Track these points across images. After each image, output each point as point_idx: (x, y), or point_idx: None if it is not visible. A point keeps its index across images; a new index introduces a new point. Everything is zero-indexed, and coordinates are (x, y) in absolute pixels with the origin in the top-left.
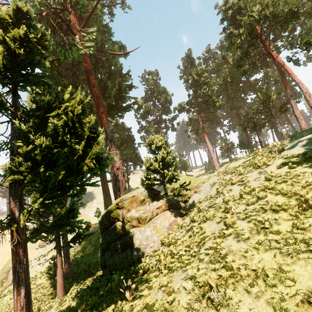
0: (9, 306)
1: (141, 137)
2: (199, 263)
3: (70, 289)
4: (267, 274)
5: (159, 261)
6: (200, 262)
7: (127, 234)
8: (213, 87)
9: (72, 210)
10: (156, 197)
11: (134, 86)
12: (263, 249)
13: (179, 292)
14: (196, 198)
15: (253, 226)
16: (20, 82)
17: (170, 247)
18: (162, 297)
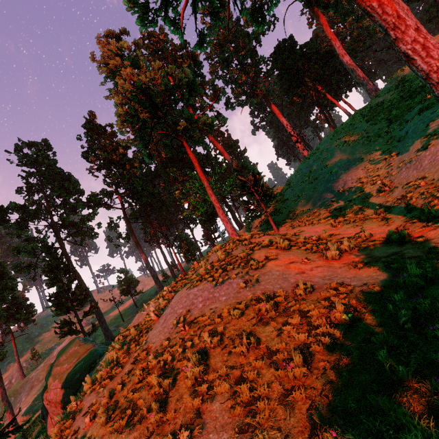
0: None
1: (14, 266)
2: None
3: None
4: None
5: None
6: None
7: None
8: (134, 170)
9: None
10: None
11: None
12: None
13: None
14: None
15: None
16: None
17: None
18: None
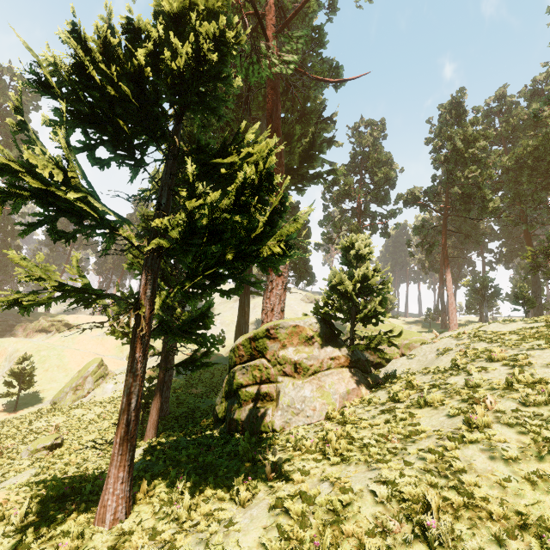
0: (80, 424)
1: (323, 233)
2: (403, 465)
3: (163, 433)
4: (549, 531)
5: (323, 441)
6: (406, 464)
7: (272, 382)
8: (492, 171)
9: (207, 316)
10: (333, 339)
11: (336, 142)
12: (547, 488)
13: (360, 496)
14: (402, 366)
15: (530, 443)
16: (192, 104)
17: (347, 426)
18: (330, 492)
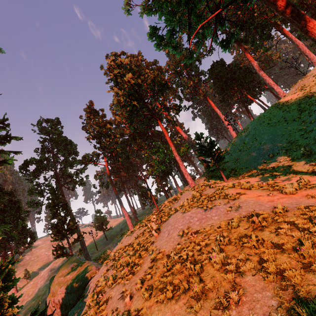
0: None
1: (28, 202)
2: None
3: None
4: None
5: None
6: None
7: None
8: (117, 139)
9: None
10: None
11: (15, 137)
12: None
13: None
14: None
15: None
16: None
17: None
18: None
